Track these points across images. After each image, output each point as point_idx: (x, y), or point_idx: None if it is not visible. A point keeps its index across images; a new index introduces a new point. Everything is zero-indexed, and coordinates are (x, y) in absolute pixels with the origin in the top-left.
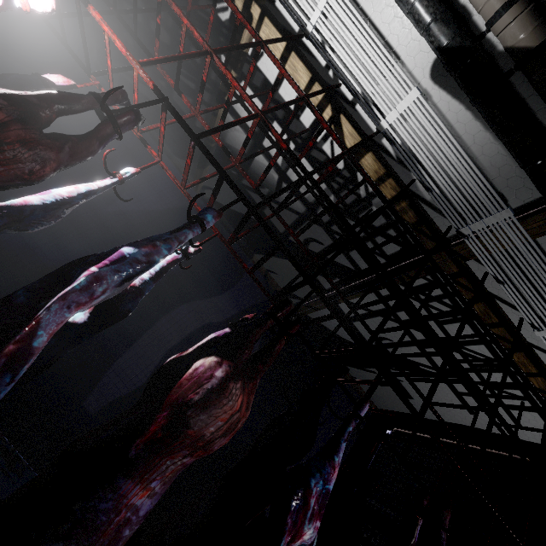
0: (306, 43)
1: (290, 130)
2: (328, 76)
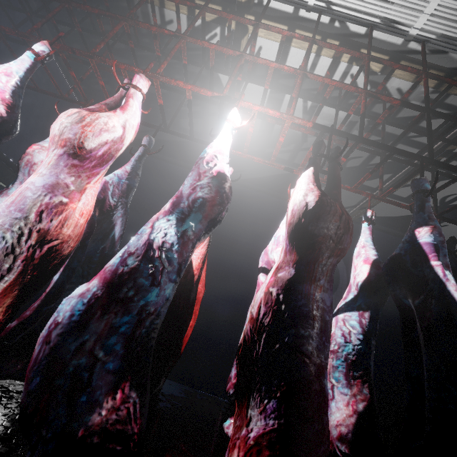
0: (304, 16)
1: (305, 90)
2: (335, 28)
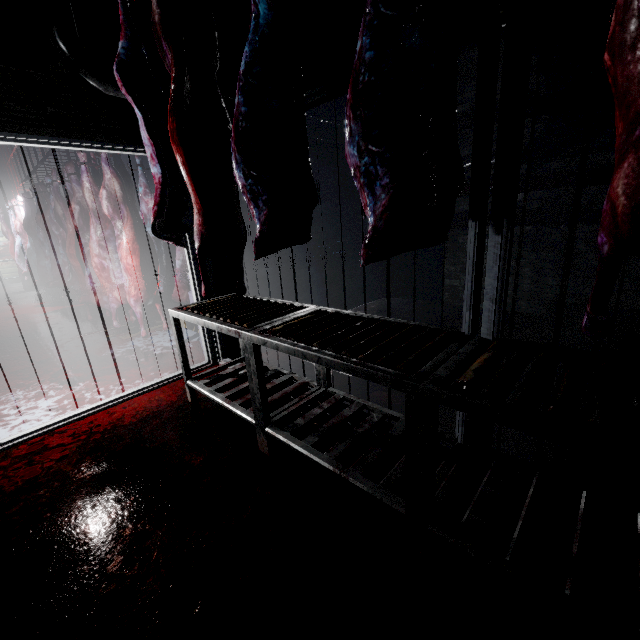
0: None
1: None
2: None
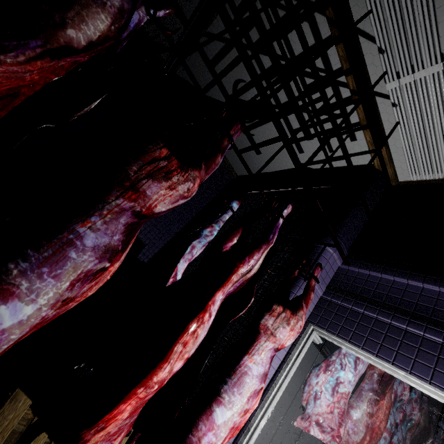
0: None
1: None
2: None
